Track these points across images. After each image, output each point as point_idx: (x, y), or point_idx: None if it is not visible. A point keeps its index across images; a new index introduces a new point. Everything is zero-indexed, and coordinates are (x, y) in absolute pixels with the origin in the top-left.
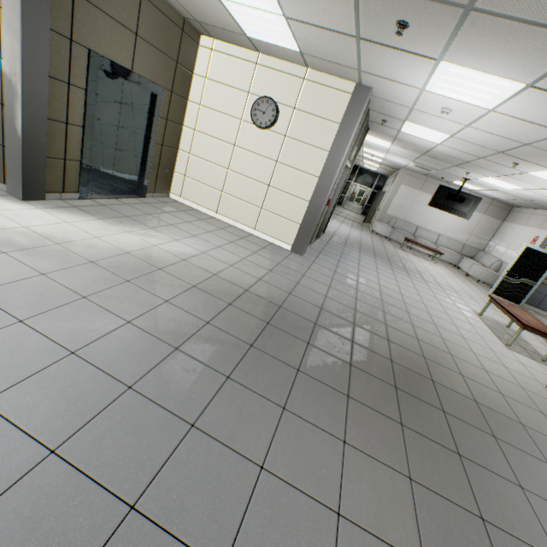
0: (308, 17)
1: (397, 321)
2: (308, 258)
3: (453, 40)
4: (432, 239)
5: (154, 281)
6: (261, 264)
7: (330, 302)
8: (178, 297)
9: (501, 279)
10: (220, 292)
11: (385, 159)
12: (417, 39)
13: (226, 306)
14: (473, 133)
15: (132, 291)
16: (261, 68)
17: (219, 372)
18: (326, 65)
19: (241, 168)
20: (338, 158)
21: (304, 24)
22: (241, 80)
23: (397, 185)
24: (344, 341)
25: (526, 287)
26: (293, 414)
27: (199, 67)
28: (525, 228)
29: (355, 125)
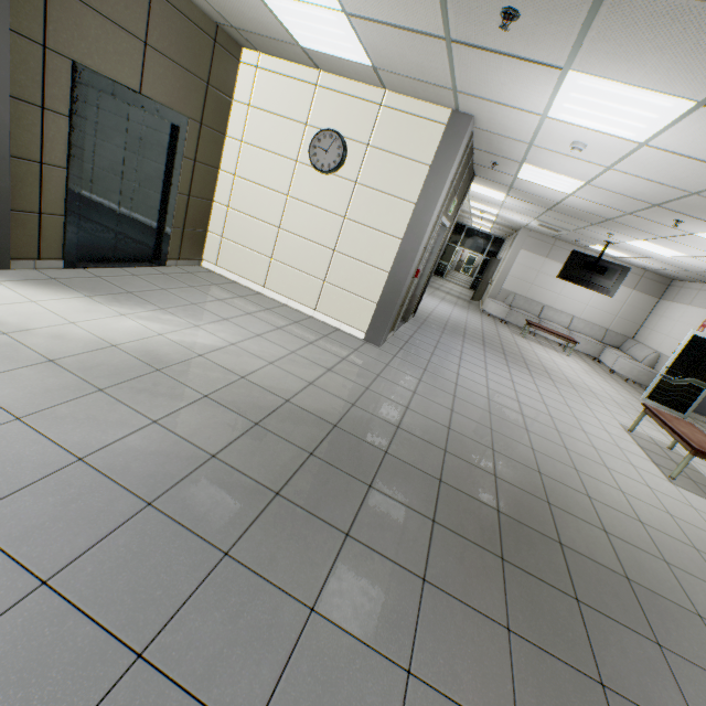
0: (376, 11)
1: (510, 445)
2: (387, 350)
3: (586, 35)
4: (564, 323)
5: (143, 390)
6: (318, 360)
7: (412, 416)
8: (175, 415)
9: (658, 379)
10: (245, 405)
11: (499, 216)
12: (532, 37)
13: (249, 427)
14: (617, 179)
15: (103, 407)
16: (323, 91)
17: (212, 544)
18: (409, 84)
19: (296, 227)
20: (429, 213)
21: (373, 22)
22: (296, 108)
23: (516, 251)
24: (426, 480)
25: (693, 390)
26: (326, 620)
27: (240, 90)
28: (690, 309)
29: (452, 167)
